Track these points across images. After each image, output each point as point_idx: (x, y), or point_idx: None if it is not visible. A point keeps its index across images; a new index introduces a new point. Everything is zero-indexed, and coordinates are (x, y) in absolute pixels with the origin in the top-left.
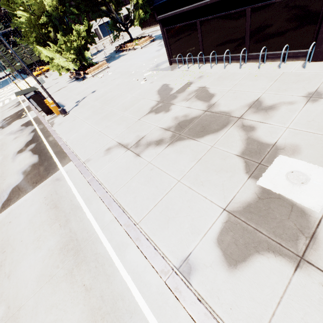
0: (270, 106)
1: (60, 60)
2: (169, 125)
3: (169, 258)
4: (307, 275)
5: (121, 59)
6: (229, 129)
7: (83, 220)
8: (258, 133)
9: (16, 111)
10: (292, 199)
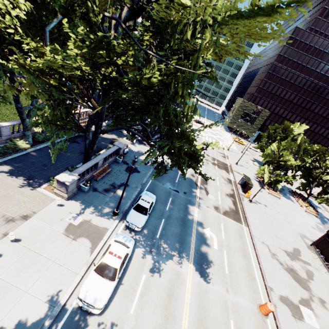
0: (326, 307)
1: (266, 175)
2: (288, 264)
3: (268, 283)
4: (293, 317)
5: (289, 202)
6: (306, 291)
7: (248, 250)
8: (312, 303)
9: (224, 161)
10: (303, 314)
